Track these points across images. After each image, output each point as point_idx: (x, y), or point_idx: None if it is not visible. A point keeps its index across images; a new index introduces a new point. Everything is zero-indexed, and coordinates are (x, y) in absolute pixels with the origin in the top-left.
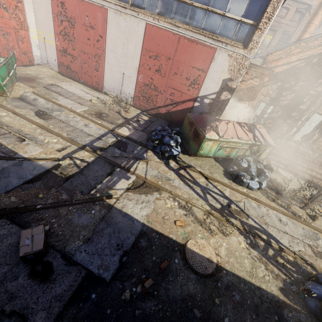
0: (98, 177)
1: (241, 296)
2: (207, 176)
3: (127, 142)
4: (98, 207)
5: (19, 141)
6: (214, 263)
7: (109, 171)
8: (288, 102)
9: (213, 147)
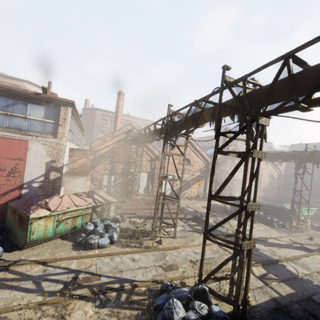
0: None
1: None
2: (45, 260)
3: None
4: None
5: None
6: None
7: None
8: (122, 170)
9: (48, 225)
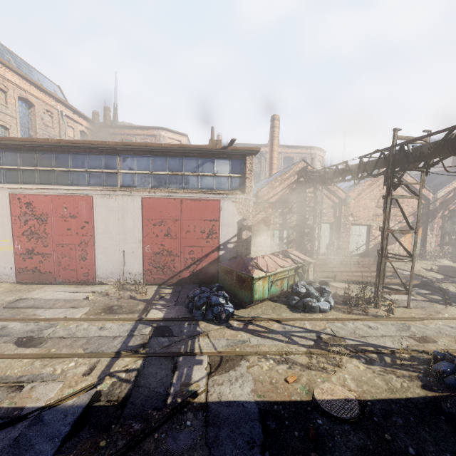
0: (163, 380)
1: (401, 417)
2: (278, 319)
3: (167, 324)
4: (190, 413)
5: (15, 391)
6: (353, 400)
7: (172, 366)
8: (295, 222)
9: (264, 286)
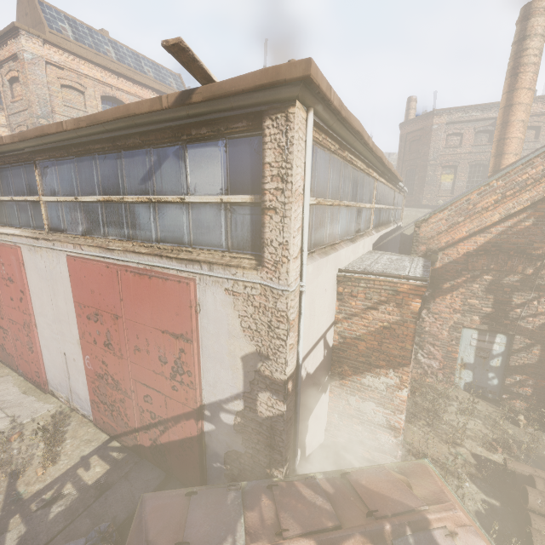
0: None
1: None
2: None
3: None
4: None
5: None
6: None
7: None
8: (544, 319)
9: None
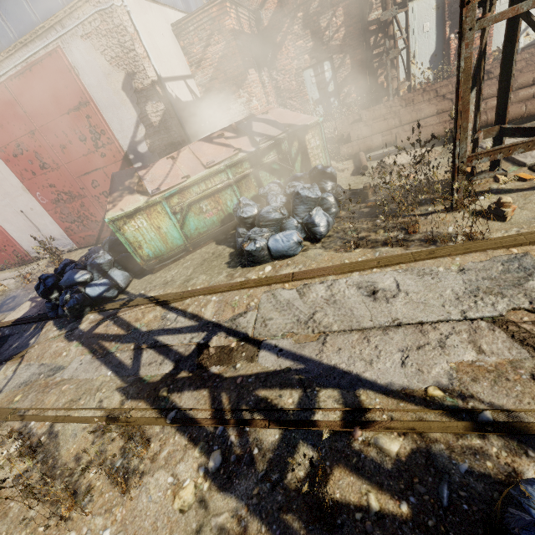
0: None
1: None
2: (167, 297)
3: (13, 332)
4: None
5: None
6: None
7: None
8: (343, 31)
9: (160, 226)
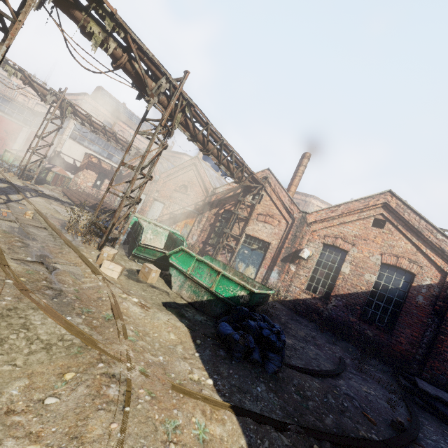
0: None
1: None
2: None
3: None
4: None
5: None
6: None
7: None
8: None
9: (11, 158)
